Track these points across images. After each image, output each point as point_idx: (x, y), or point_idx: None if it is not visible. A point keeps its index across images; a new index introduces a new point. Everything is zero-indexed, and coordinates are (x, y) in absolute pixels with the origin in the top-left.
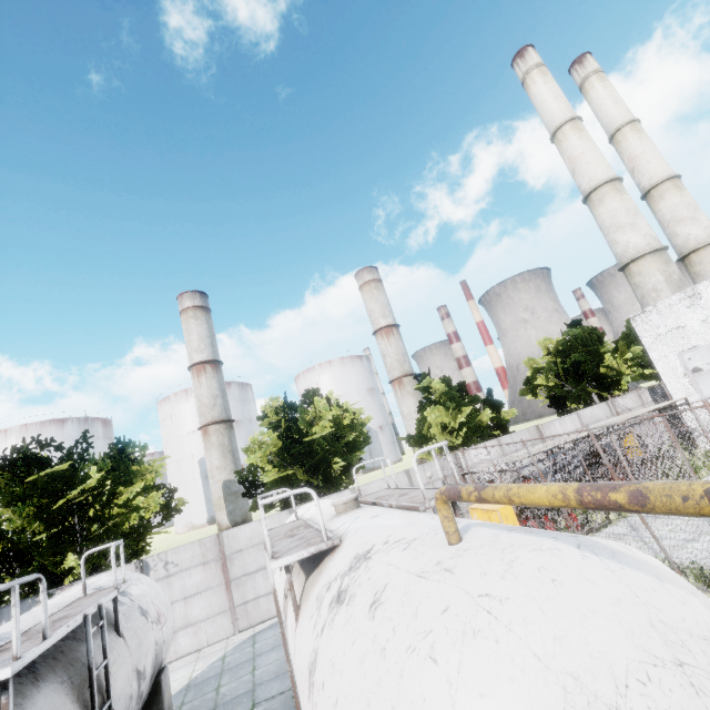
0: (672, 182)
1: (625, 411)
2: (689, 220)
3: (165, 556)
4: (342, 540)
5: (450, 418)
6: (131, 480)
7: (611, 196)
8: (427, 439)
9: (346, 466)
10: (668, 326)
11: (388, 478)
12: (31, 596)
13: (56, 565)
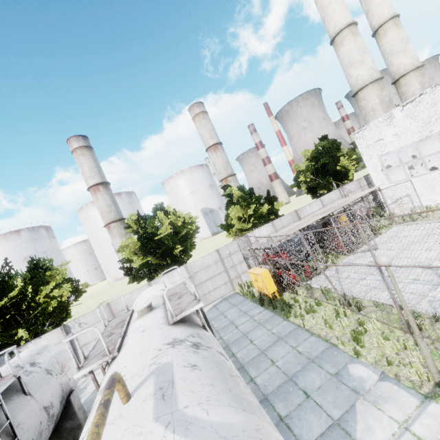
0: (393, 21)
1: (348, 193)
2: (401, 52)
3: (78, 320)
4: (119, 352)
5: (243, 213)
6: (45, 283)
7: (349, 39)
8: (231, 227)
9: (183, 250)
10: (374, 139)
11: (206, 256)
12: (3, 354)
13: (12, 336)
